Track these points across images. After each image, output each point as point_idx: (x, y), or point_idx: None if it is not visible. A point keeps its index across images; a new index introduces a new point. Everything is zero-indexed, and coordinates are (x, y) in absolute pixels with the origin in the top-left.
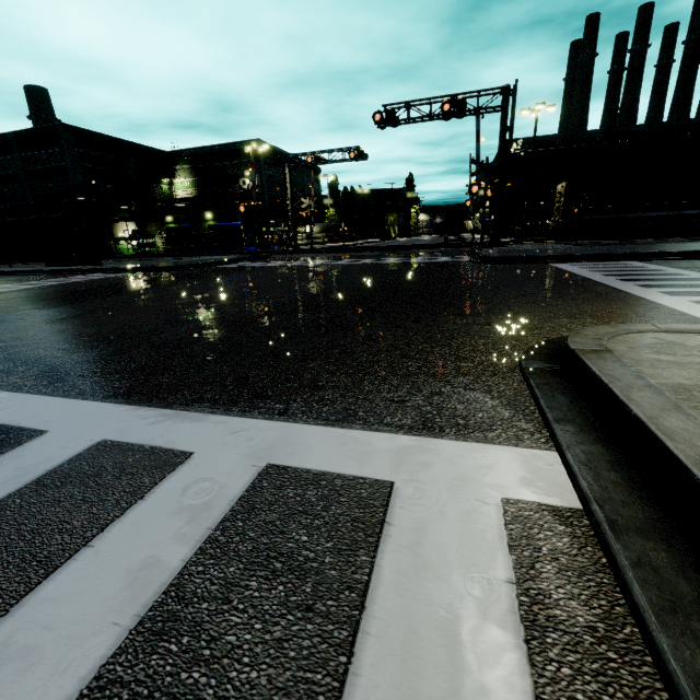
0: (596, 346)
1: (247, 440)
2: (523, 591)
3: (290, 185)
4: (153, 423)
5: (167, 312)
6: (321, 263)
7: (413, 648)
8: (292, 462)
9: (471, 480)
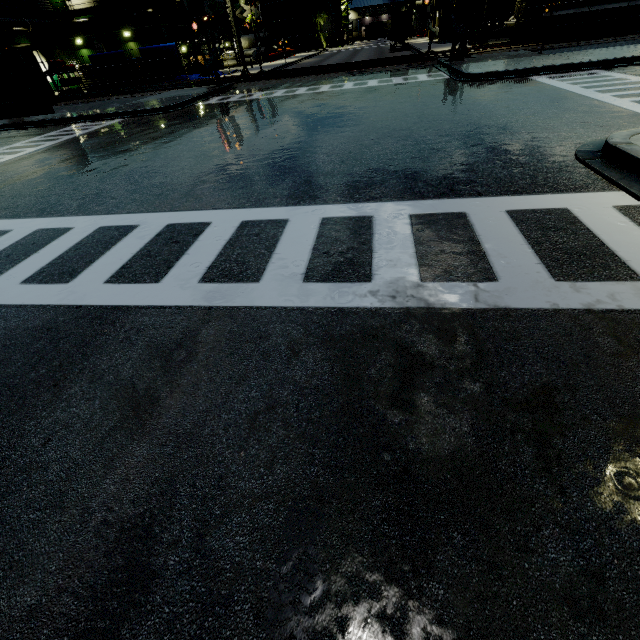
0: (626, 143)
1: (481, 205)
2: (635, 222)
3: None
4: (421, 206)
5: (271, 152)
6: (304, 91)
7: (613, 234)
8: (515, 208)
9: (596, 203)
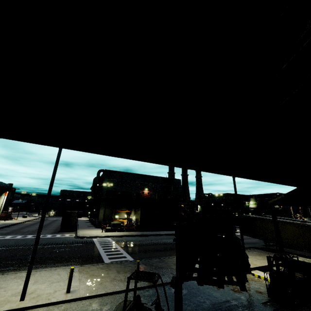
0: None
1: None
2: None
3: (292, 210)
4: None
5: None
6: None
7: None
8: None
9: None
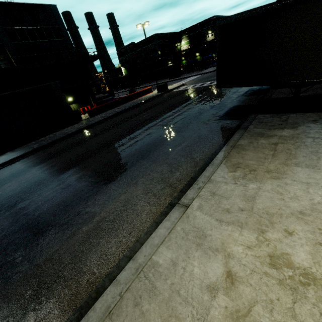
0: None
1: None
2: None
3: None
4: None
5: None
6: None
7: None
8: None
9: None
